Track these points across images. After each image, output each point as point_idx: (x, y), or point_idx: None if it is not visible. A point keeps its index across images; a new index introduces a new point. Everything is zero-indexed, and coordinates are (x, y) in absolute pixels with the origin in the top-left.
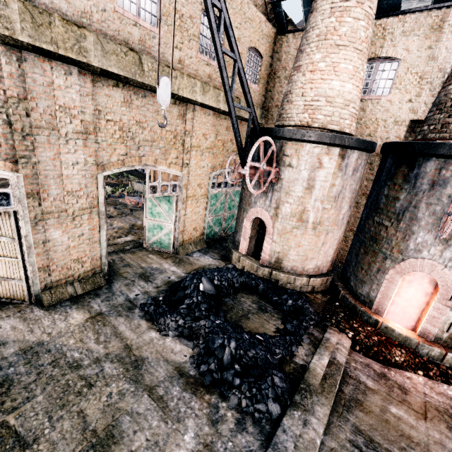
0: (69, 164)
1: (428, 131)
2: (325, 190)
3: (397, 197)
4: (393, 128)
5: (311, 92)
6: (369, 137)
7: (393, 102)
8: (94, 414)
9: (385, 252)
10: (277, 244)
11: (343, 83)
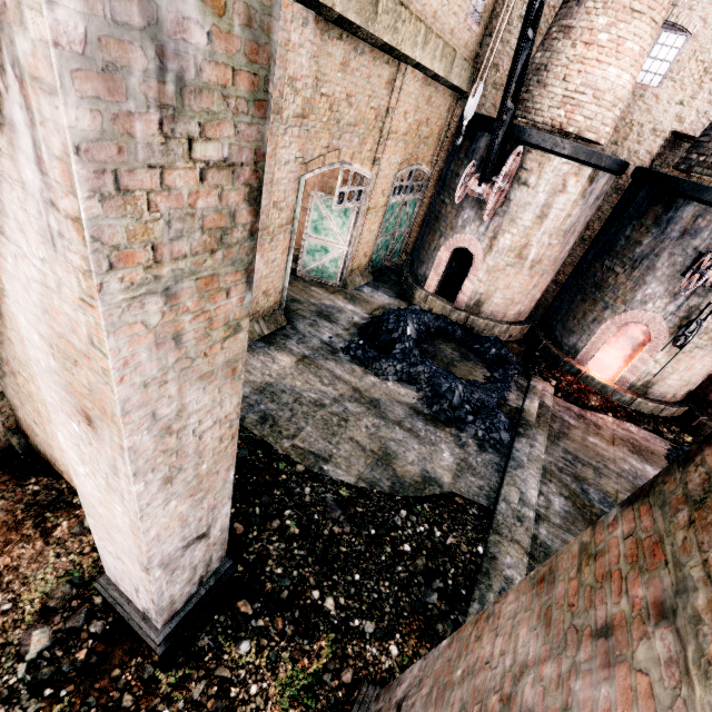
0: (281, 164)
1: (696, 162)
2: (559, 221)
3: (640, 241)
4: (648, 138)
5: (577, 78)
6: (614, 146)
7: (660, 100)
8: (364, 441)
9: (607, 301)
10: (483, 283)
11: (621, 72)
